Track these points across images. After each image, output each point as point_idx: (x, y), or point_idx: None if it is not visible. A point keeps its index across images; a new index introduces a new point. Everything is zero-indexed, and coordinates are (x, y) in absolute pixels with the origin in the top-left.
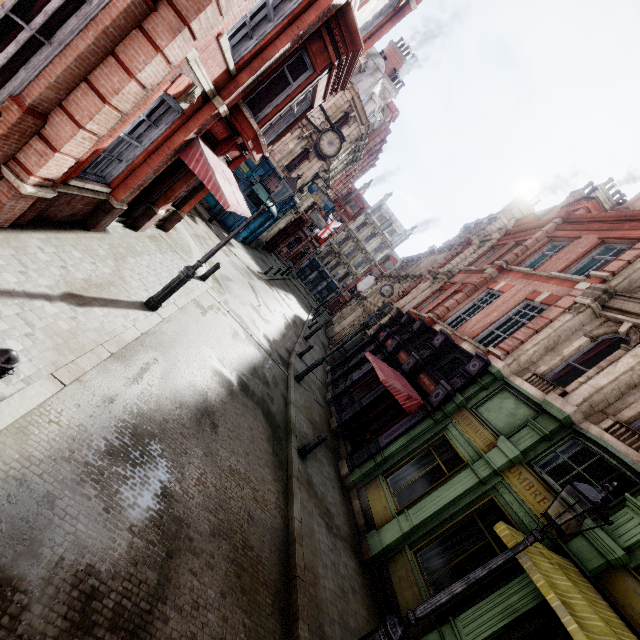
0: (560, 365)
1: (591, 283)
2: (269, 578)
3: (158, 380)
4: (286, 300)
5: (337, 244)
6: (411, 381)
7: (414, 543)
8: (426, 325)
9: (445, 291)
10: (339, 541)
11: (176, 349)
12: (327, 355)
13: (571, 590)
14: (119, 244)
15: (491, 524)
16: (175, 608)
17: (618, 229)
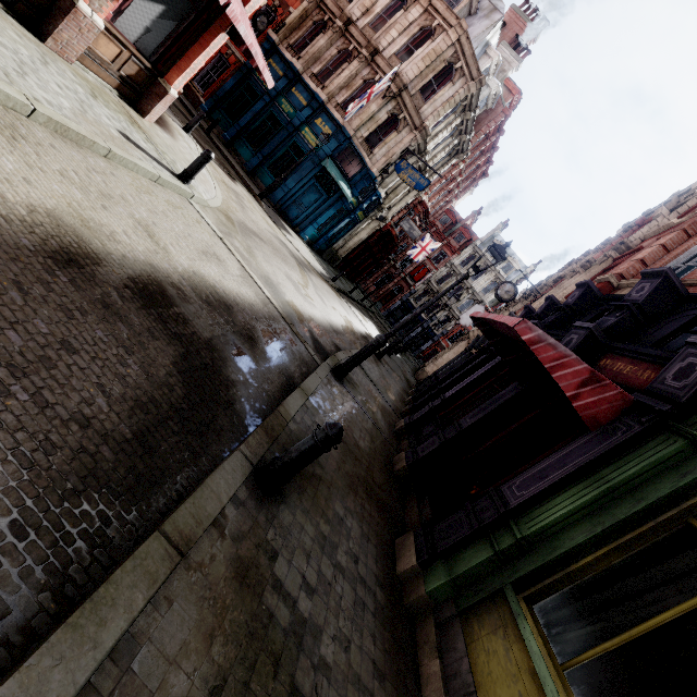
0: None
1: None
2: None
3: None
4: (359, 318)
5: (436, 282)
6: None
7: None
8: (595, 294)
9: (619, 263)
10: None
11: None
12: (394, 329)
13: None
14: None
15: None
16: None
17: None
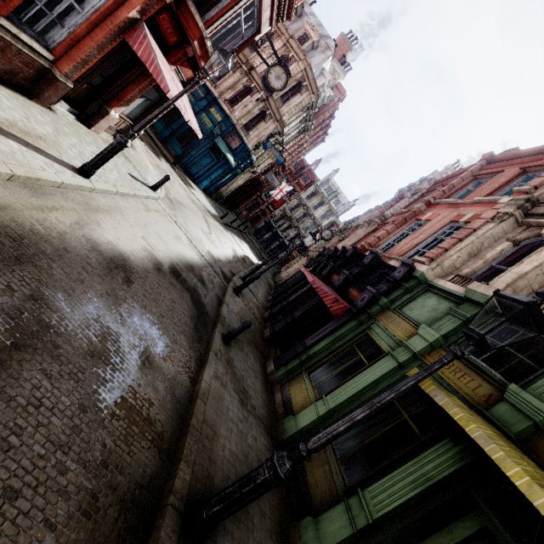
0: (483, 268)
1: (514, 196)
2: (155, 417)
3: (71, 222)
4: (239, 243)
5: (289, 210)
6: (341, 295)
7: (329, 426)
8: (358, 252)
9: (378, 230)
10: (252, 417)
11: (104, 215)
12: (264, 270)
13: (494, 438)
14: (65, 125)
15: (408, 407)
16: (1, 394)
17: (539, 159)
